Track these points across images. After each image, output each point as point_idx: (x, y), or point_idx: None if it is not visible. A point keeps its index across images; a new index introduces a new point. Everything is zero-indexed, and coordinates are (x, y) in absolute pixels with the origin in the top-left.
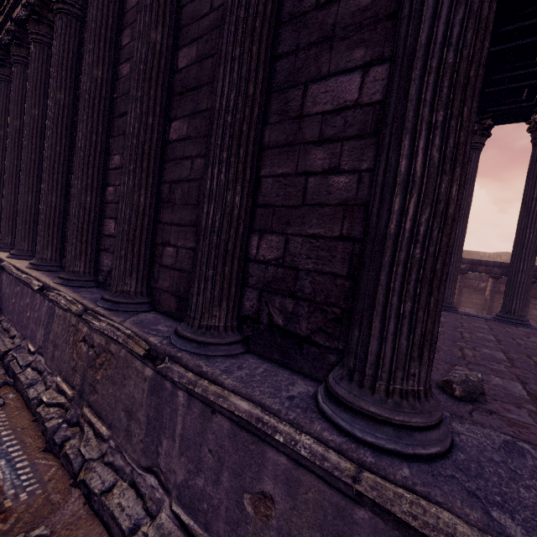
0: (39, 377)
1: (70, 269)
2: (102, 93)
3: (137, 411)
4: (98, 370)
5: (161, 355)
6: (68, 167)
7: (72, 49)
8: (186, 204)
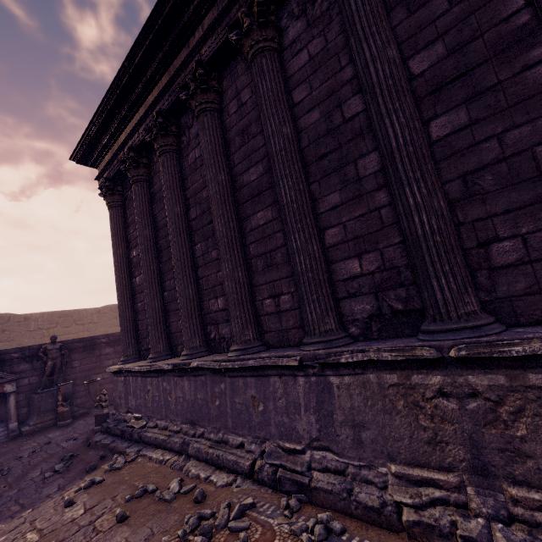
0: (342, 478)
1: (321, 330)
2: (294, 146)
3: None
4: (512, 422)
5: None
6: (241, 240)
7: (220, 137)
8: (513, 183)
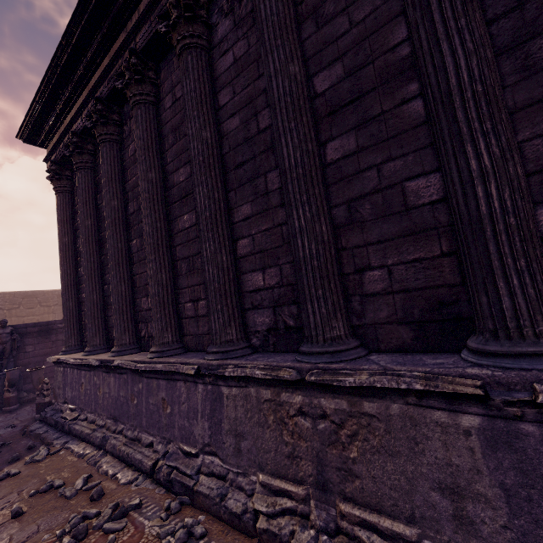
0: (222, 483)
1: (222, 340)
2: (214, 152)
3: (469, 483)
4: (348, 445)
5: (516, 385)
6: (169, 241)
7: (154, 132)
8: (385, 215)
